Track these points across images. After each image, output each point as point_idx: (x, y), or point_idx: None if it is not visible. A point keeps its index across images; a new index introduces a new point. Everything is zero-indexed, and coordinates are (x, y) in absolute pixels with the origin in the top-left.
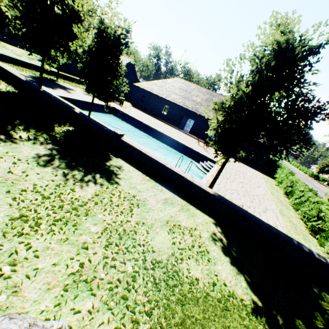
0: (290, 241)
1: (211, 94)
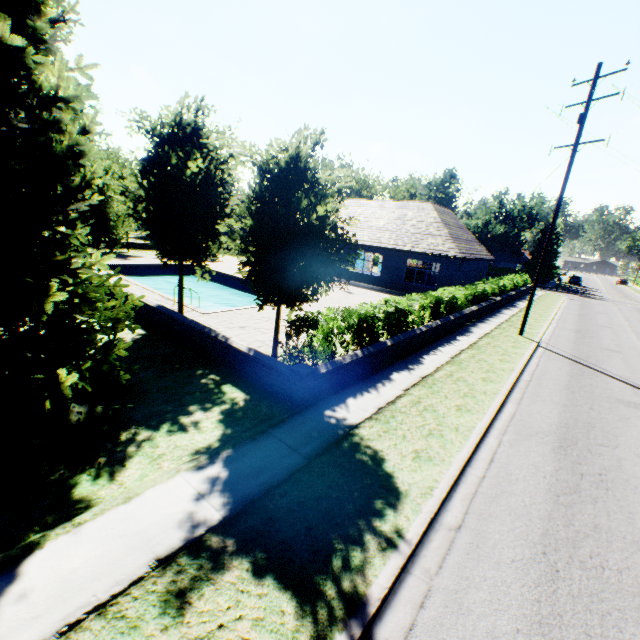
0: (202, 331)
1: (356, 204)
